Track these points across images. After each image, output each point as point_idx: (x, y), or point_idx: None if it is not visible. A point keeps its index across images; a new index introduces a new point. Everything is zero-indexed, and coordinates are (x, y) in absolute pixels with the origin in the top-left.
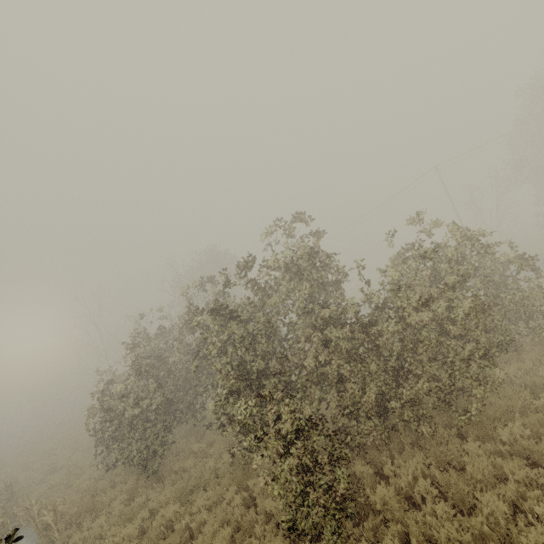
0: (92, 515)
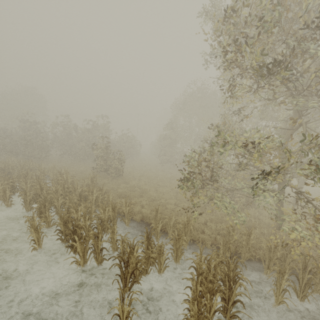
0: None
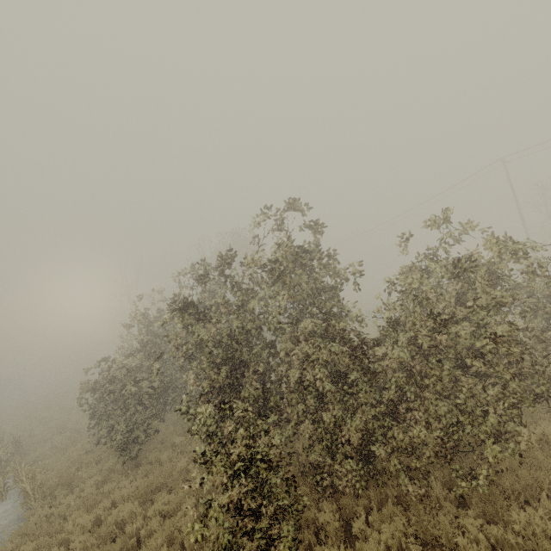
0: (67, 490)
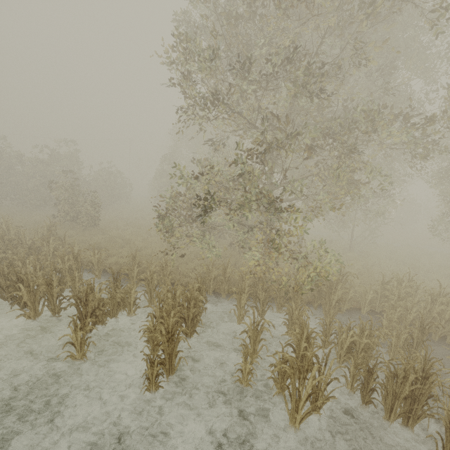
0: None
